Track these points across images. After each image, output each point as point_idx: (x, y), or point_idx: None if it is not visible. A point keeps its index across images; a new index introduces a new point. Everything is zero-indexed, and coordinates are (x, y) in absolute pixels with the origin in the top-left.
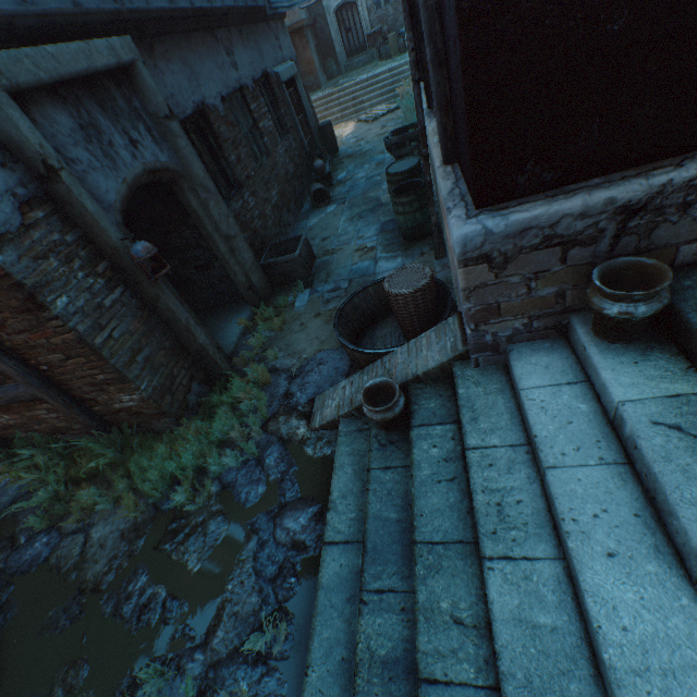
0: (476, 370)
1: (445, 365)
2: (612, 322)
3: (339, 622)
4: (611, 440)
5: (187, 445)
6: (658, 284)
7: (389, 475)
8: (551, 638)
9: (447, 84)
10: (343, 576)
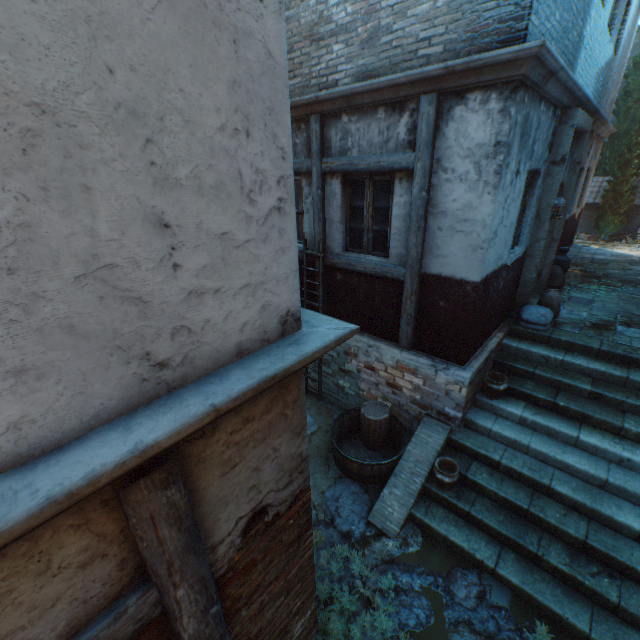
0: (460, 433)
1: (446, 438)
2: (499, 392)
3: (543, 584)
4: (524, 427)
5: (351, 633)
6: (500, 378)
7: (477, 505)
8: (579, 486)
9: (415, 323)
10: (518, 568)
